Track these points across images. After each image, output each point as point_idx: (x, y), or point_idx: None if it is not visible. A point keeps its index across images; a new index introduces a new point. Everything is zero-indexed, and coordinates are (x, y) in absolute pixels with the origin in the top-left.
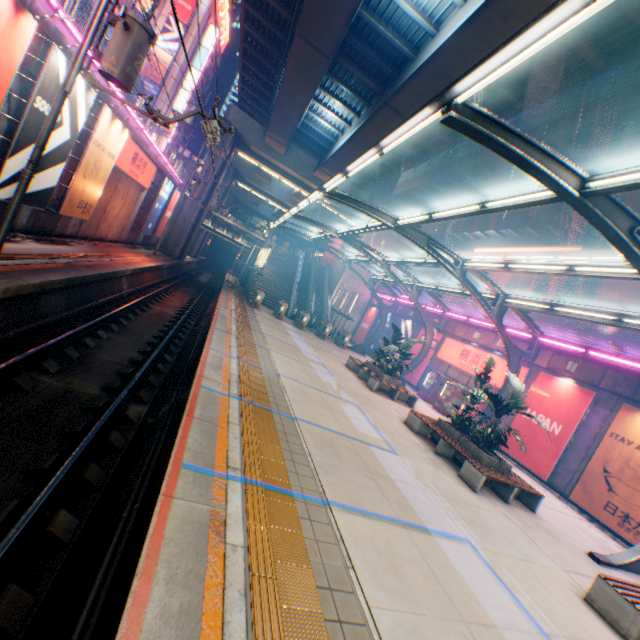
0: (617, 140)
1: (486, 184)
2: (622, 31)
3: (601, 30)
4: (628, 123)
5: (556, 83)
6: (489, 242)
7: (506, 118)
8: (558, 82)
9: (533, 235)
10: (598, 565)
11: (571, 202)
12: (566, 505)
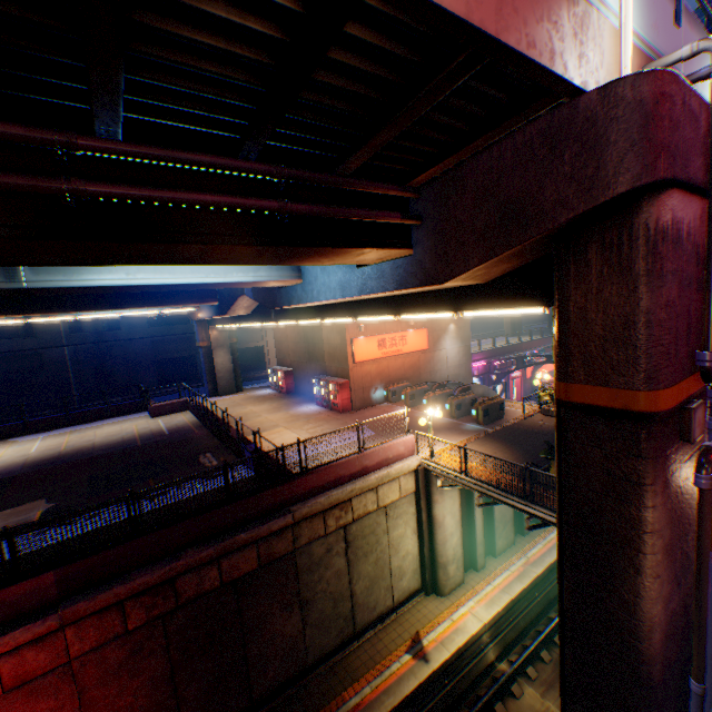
0: None
1: None
2: None
3: None
4: None
5: None
6: None
7: None
8: None
9: None
10: None
11: None
12: None
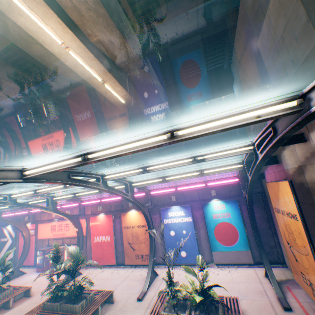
0: (67, 109)
1: (17, 131)
2: (35, 67)
3: (24, 65)
4: (66, 103)
5: (19, 85)
6: (41, 156)
7: (1, 100)
8: (20, 85)
9: (61, 148)
10: (142, 301)
11: (23, 182)
12: (127, 268)
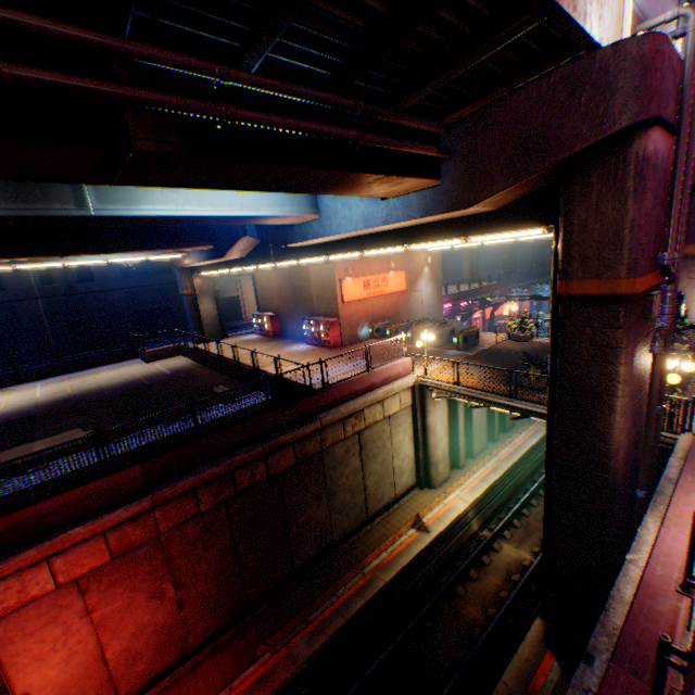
0: None
1: None
2: None
3: None
4: None
5: None
6: None
7: None
8: None
9: None
10: None
11: None
12: None
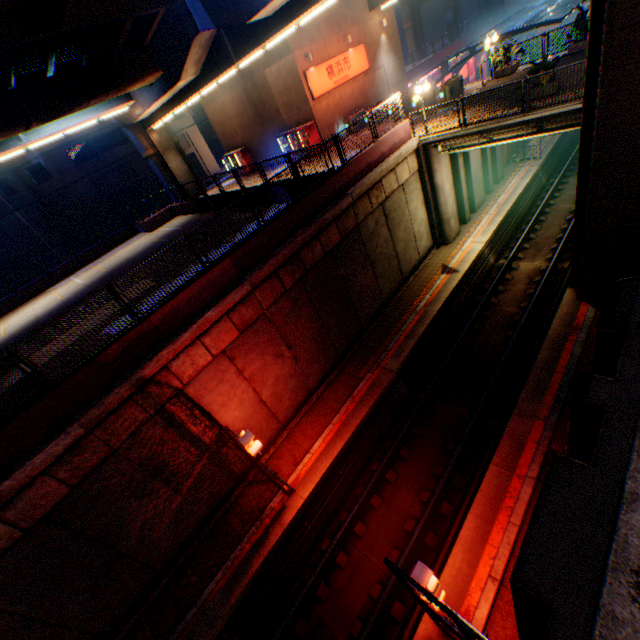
0: None
1: None
2: None
3: None
4: None
5: None
6: None
7: None
8: None
9: None
10: None
11: None
12: None
